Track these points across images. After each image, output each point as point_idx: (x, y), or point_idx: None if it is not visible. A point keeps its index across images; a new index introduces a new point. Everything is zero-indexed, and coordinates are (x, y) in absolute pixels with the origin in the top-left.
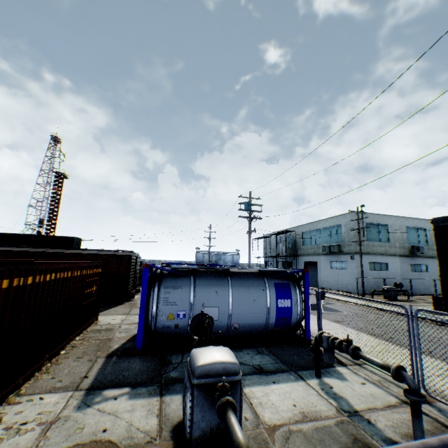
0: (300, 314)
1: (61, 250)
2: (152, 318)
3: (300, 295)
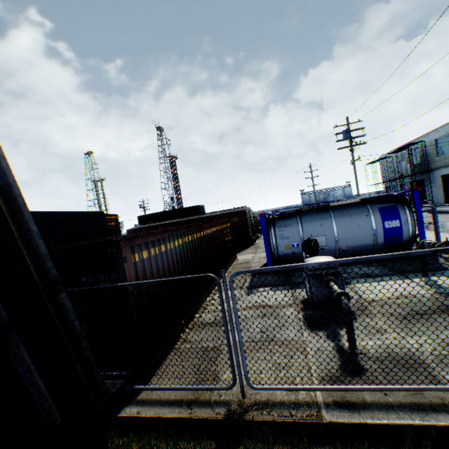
0: (412, 231)
1: (197, 217)
2: (274, 249)
3: (410, 214)
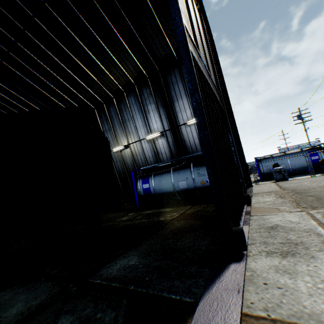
0: None
1: None
2: (261, 171)
3: (322, 153)
